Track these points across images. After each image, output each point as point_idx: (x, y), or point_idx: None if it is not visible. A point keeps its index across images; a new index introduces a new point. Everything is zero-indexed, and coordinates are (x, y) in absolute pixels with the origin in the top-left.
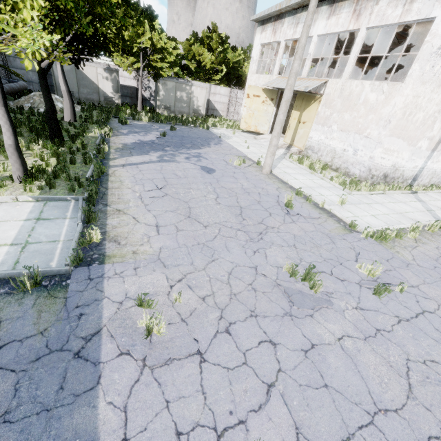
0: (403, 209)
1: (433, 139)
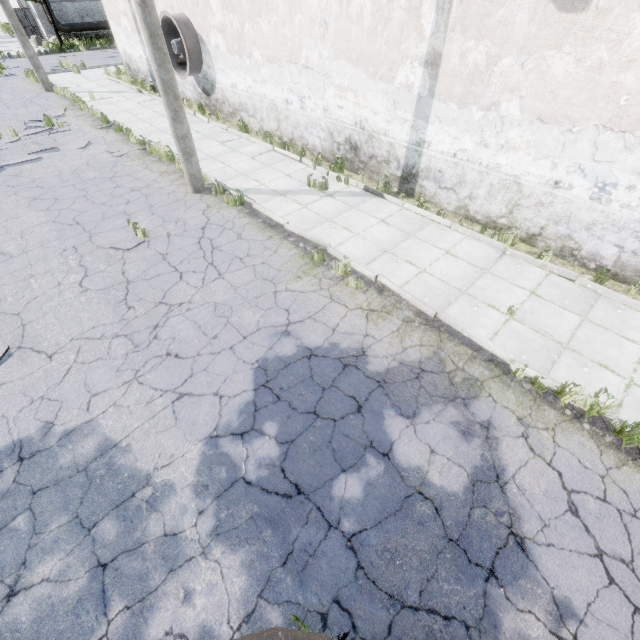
0: (85, 85)
1: (128, 15)
